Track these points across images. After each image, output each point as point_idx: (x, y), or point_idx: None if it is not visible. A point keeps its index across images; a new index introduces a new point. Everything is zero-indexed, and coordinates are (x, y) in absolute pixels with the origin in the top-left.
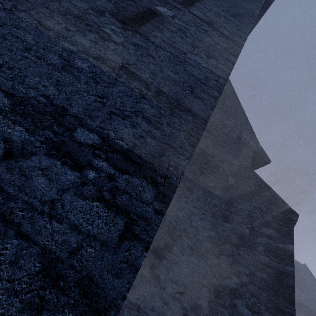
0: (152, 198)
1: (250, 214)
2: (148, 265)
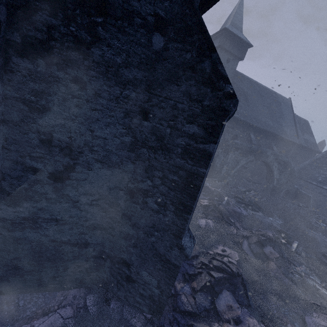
0: None
1: (175, 105)
2: (51, 190)
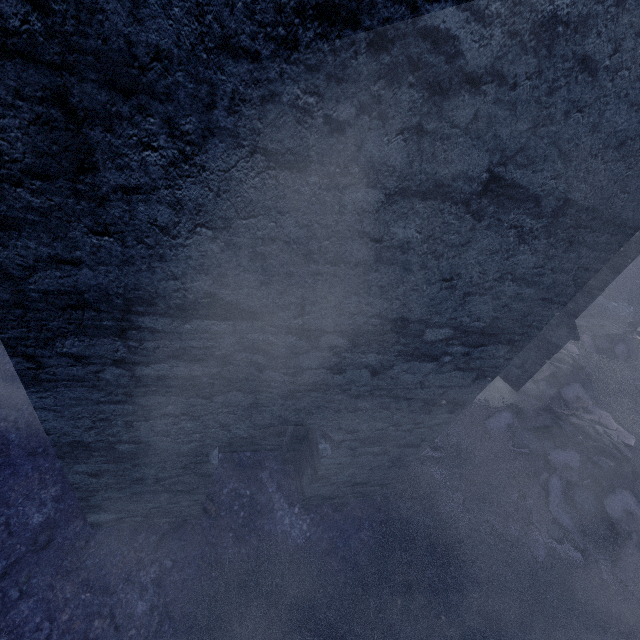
0: (505, 353)
1: None
2: None
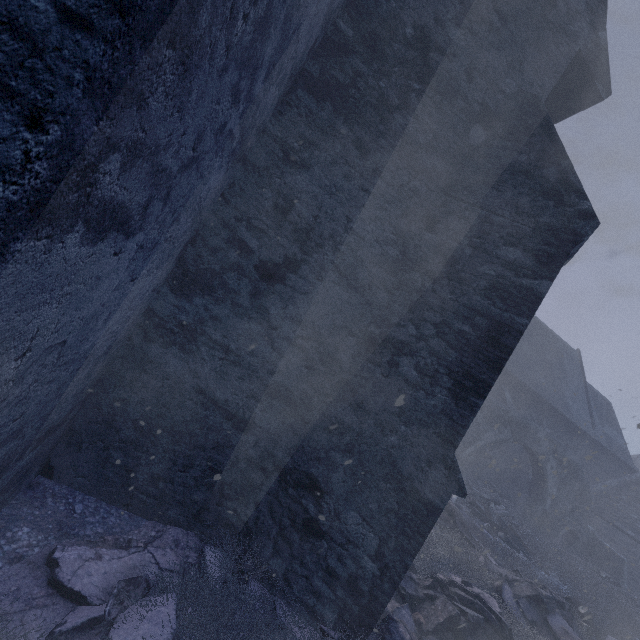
0: None
1: (488, 217)
2: (248, 290)
